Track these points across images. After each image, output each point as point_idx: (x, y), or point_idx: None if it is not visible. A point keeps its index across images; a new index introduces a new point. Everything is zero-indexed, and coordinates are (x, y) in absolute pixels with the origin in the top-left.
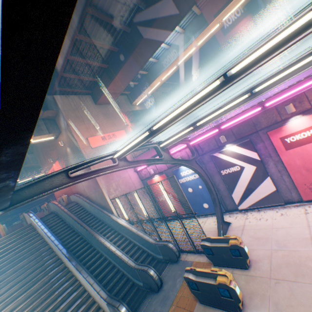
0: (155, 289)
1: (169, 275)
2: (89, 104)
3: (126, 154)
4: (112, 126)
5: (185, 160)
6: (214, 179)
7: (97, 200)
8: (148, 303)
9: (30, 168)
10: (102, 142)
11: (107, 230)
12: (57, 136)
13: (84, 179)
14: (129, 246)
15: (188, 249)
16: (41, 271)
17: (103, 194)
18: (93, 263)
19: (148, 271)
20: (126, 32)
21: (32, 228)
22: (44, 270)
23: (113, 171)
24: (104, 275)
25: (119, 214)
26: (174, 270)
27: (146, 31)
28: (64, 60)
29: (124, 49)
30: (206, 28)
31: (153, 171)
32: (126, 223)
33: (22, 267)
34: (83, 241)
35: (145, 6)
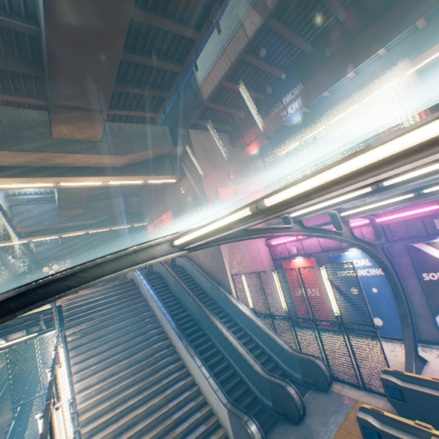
0: (292, 418)
1: (313, 406)
2: (224, 145)
3: (309, 215)
4: (247, 177)
5: (367, 243)
6: (405, 283)
7: (211, 271)
8: (282, 435)
9: (131, 214)
10: (232, 196)
11: (220, 315)
12: (179, 179)
13: (257, 235)
14: (250, 345)
15: (348, 379)
16: (143, 339)
17: (223, 265)
18: (202, 351)
19: (287, 388)
20: (303, 53)
21: (134, 285)
22: (147, 339)
23: (285, 235)
24: (216, 372)
25: (238, 298)
26: (322, 402)
27: (337, 52)
28: (216, 86)
29: (294, 76)
30: (430, 49)
31: (296, 250)
32: (249, 312)
33: (124, 328)
34: (190, 318)
35: (346, 16)
